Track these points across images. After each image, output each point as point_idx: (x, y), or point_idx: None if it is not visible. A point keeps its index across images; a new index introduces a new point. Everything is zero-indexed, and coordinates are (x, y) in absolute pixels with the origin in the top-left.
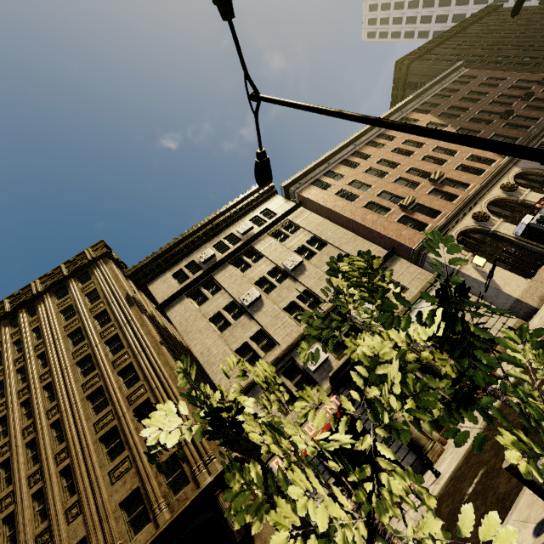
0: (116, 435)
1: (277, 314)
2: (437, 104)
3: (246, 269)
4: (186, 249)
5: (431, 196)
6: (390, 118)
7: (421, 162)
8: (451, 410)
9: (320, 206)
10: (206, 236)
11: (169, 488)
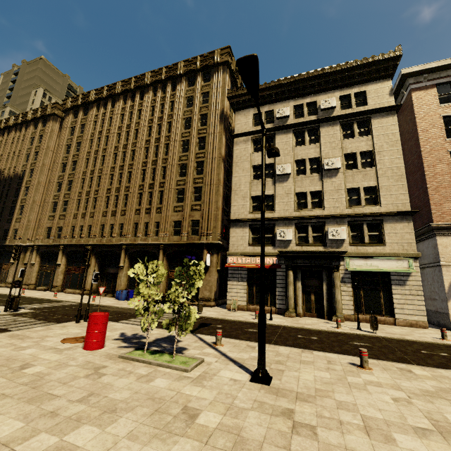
0: (183, 193)
1: (289, 193)
2: None
3: (300, 143)
4: (275, 96)
5: None
6: None
7: None
8: (322, 312)
9: (414, 120)
10: (295, 93)
11: (191, 231)
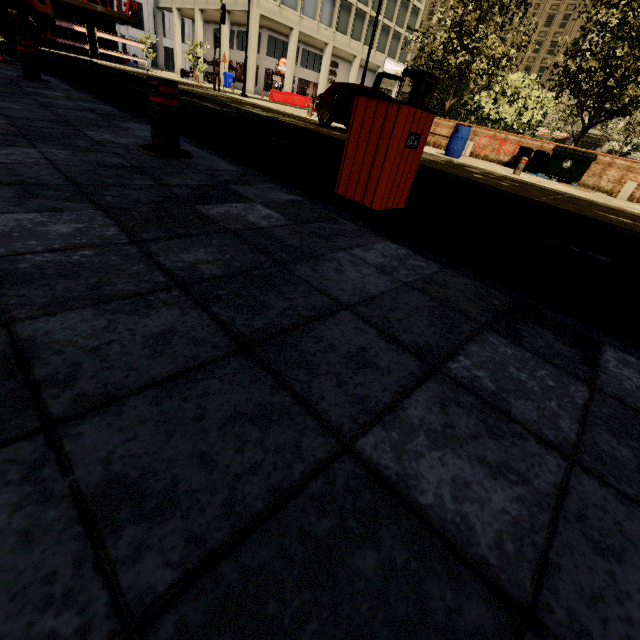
0: (529, 70)
1: None
2: None
3: None
4: None
5: None
6: None
7: None
8: None
9: None
10: None
11: None
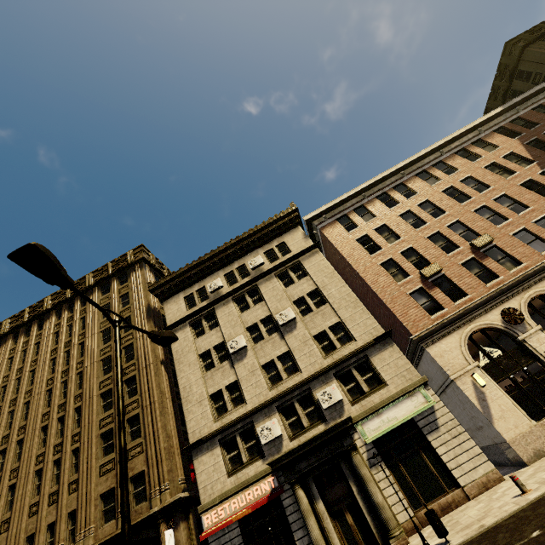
0: (112, 436)
1: (254, 370)
2: (534, 123)
3: (245, 308)
4: (201, 273)
5: (464, 269)
6: (461, 139)
7: (472, 215)
8: (374, 540)
9: (337, 250)
10: (221, 263)
11: (134, 497)
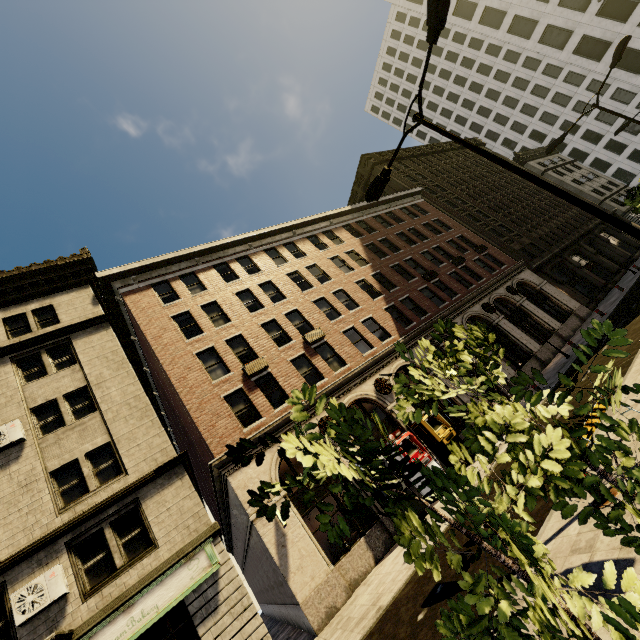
0: None
1: None
2: (373, 229)
3: None
4: None
5: (292, 367)
6: (314, 225)
7: (311, 306)
8: None
9: (140, 328)
10: None
11: None
